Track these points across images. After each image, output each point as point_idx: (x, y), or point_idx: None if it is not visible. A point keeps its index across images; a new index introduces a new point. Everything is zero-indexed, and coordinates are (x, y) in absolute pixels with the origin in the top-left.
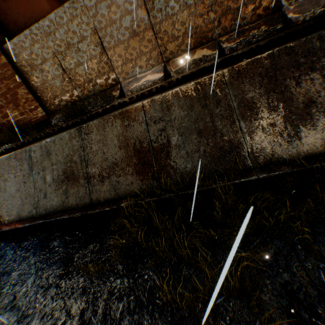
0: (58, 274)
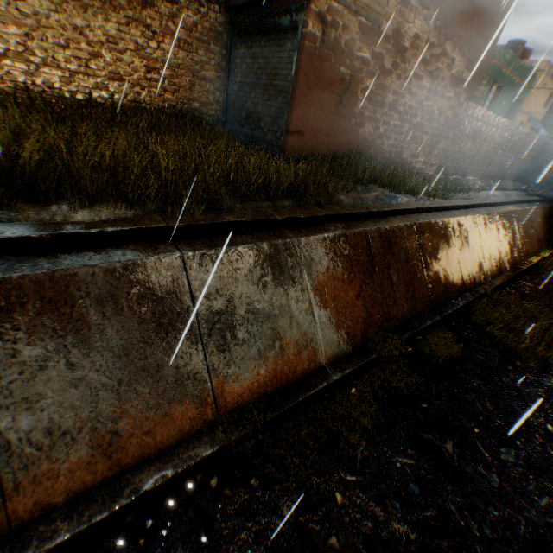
0: None
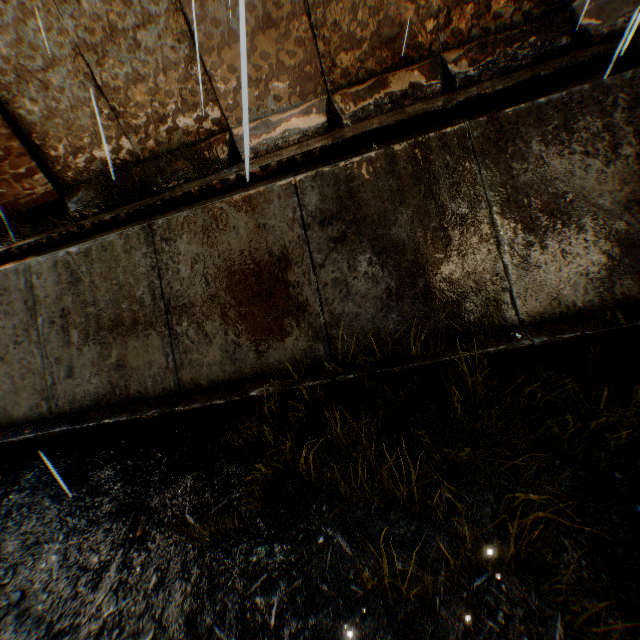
0: (119, 540)
